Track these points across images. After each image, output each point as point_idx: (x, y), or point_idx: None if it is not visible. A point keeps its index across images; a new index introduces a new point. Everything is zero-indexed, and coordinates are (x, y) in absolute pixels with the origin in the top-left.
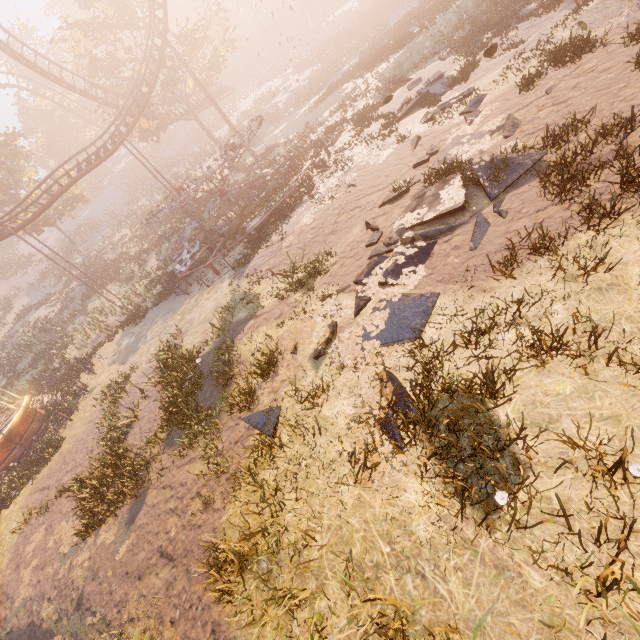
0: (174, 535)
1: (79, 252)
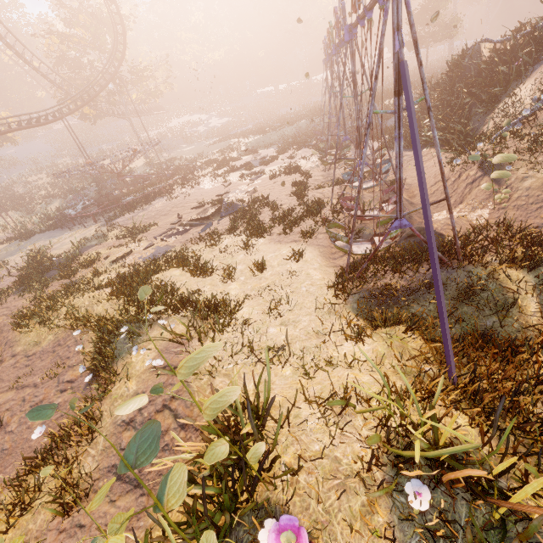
0: (1, 322)
1: None
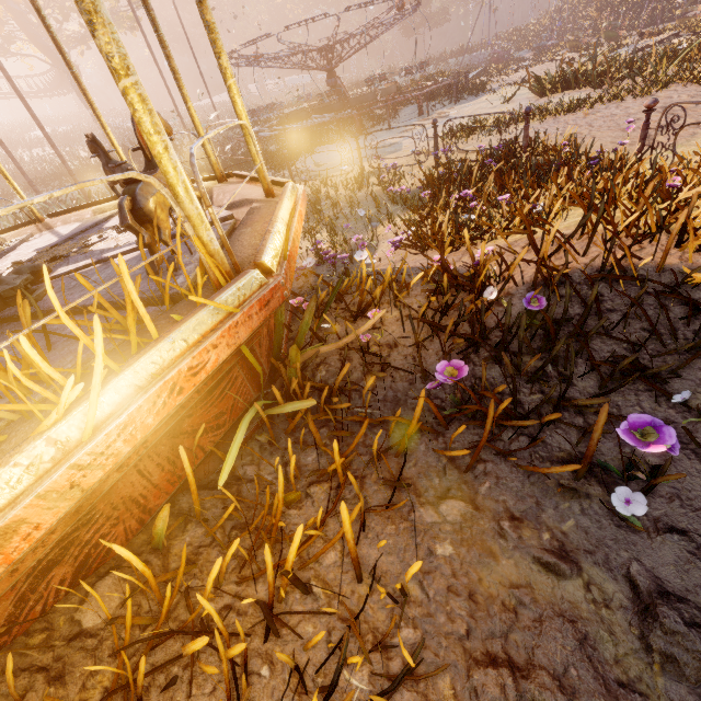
0: None
1: None
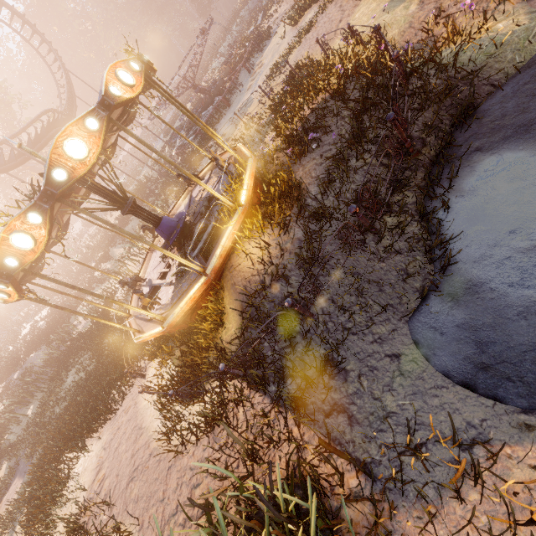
0: None
1: None
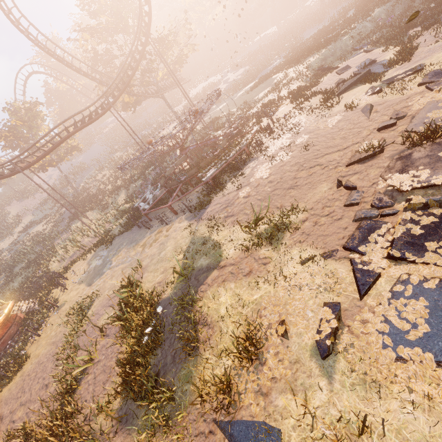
0: None
1: (71, 186)
